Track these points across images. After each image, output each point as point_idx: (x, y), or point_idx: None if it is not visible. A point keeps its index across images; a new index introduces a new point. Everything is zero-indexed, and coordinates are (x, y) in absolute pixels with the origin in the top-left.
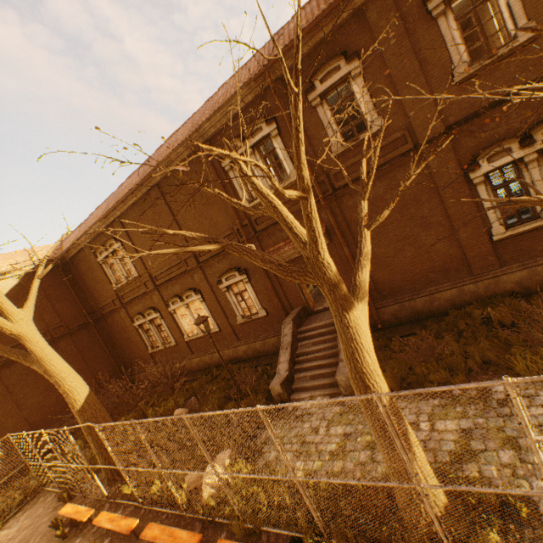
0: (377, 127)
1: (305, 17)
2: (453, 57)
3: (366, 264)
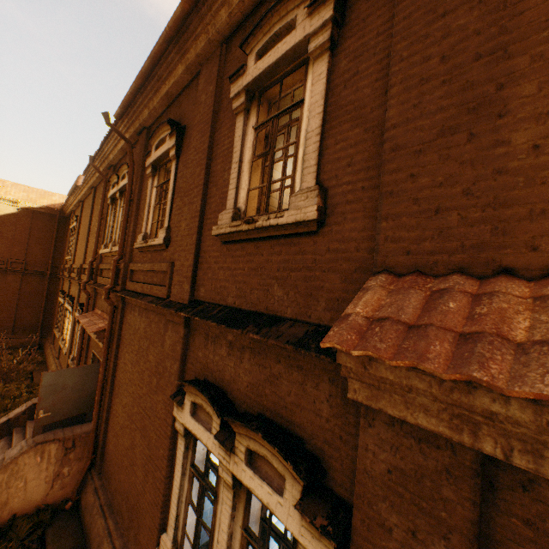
0: (159, 240)
1: None
2: (231, 189)
3: None
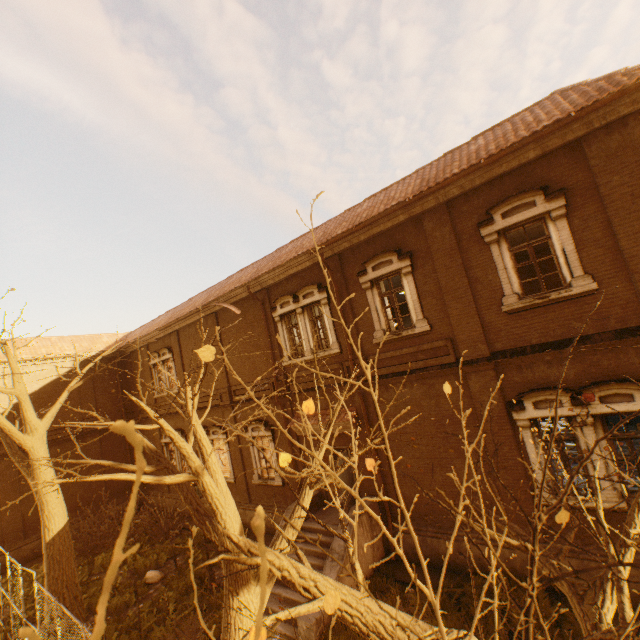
0: (421, 329)
1: (369, 208)
2: (504, 284)
3: (290, 532)
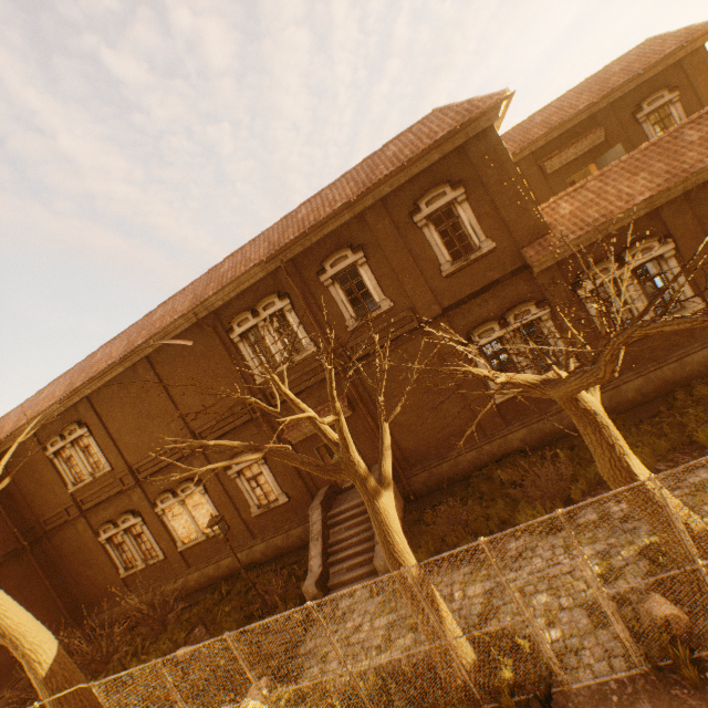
0: (386, 307)
1: (312, 212)
2: (439, 257)
3: (388, 453)
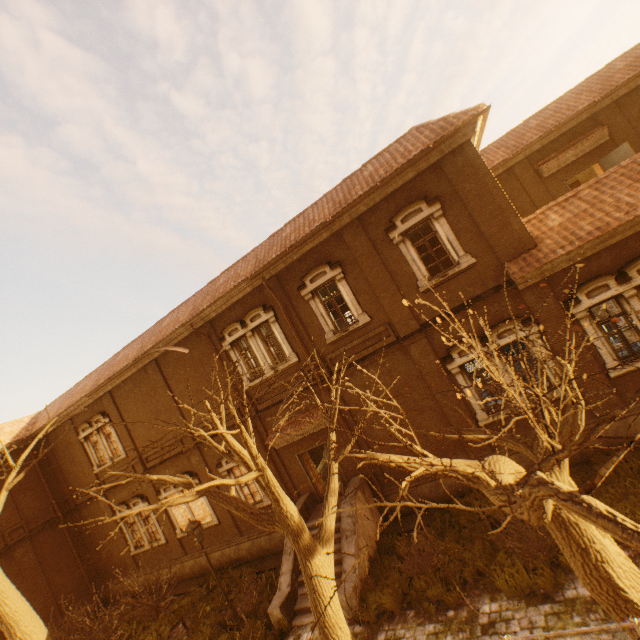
0: (363, 321)
1: (294, 231)
2: (416, 272)
3: (332, 500)
